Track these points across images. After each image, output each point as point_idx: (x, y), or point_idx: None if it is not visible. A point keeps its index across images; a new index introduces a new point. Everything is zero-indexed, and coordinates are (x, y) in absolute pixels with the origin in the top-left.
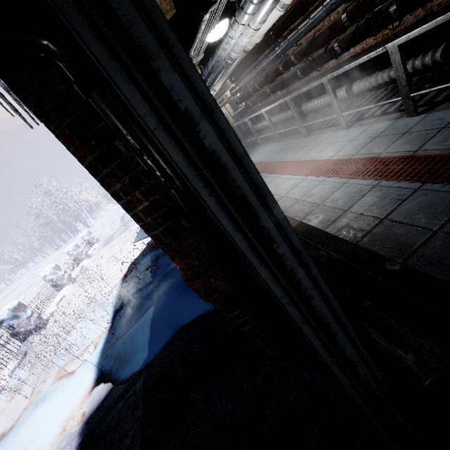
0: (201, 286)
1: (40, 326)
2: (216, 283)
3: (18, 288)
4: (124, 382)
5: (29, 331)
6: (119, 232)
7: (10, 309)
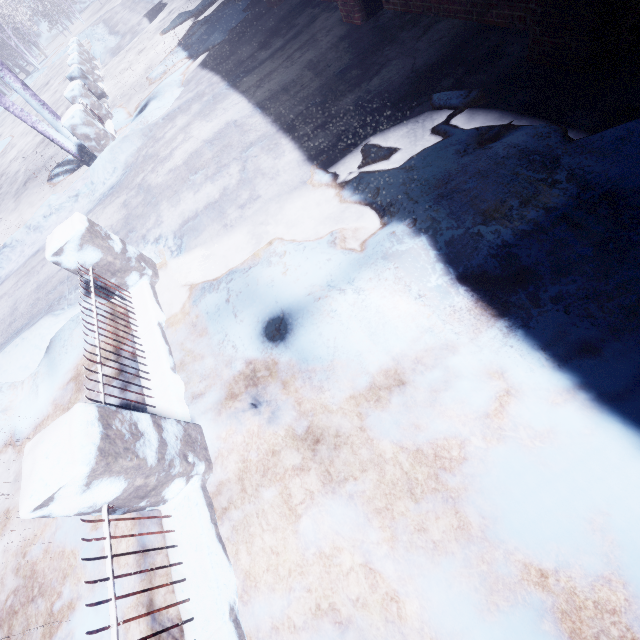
0: None
1: (105, 94)
2: None
3: None
4: (214, 49)
5: (99, 95)
6: (128, 39)
7: (79, 68)
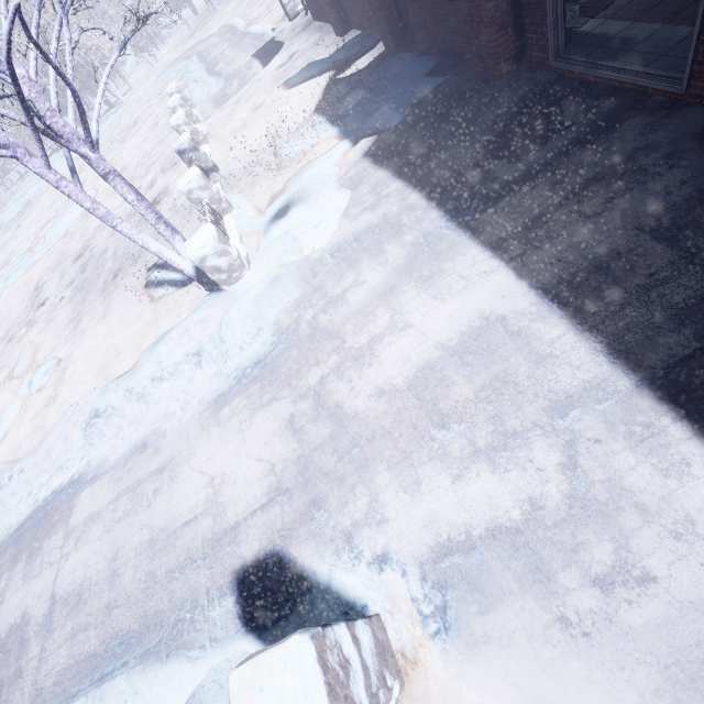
0: (494, 6)
1: (216, 167)
2: (501, 5)
3: (42, 199)
4: (387, 133)
5: (209, 170)
6: (236, 86)
7: (190, 139)
